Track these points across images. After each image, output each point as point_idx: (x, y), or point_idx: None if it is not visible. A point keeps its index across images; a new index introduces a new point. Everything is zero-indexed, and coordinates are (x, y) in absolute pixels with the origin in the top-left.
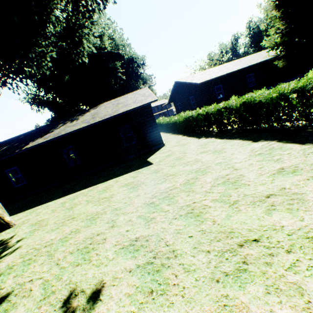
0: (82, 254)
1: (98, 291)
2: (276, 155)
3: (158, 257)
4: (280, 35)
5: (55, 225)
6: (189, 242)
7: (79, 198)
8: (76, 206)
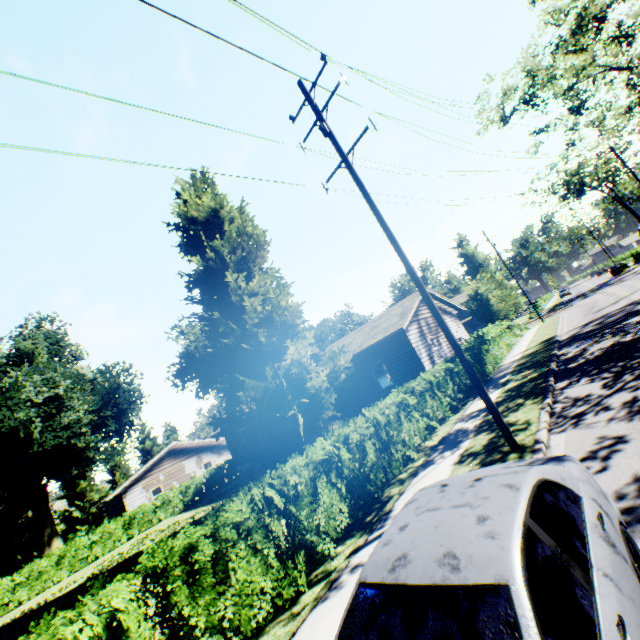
0: None
1: None
2: None
3: None
4: None
5: None
6: None
7: None
8: None
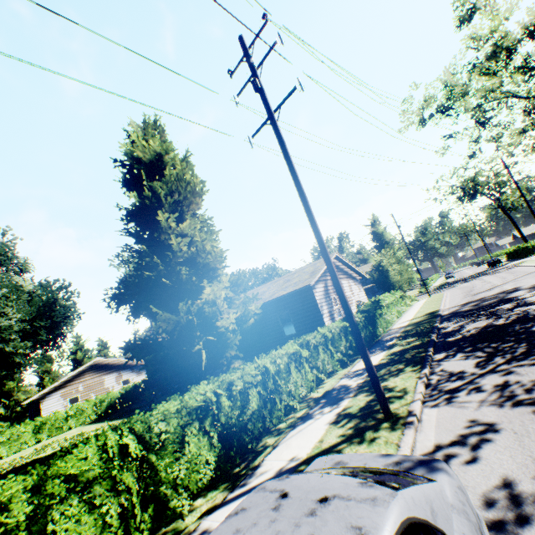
0: None
1: None
2: None
3: None
4: None
5: None
6: None
7: None
8: None
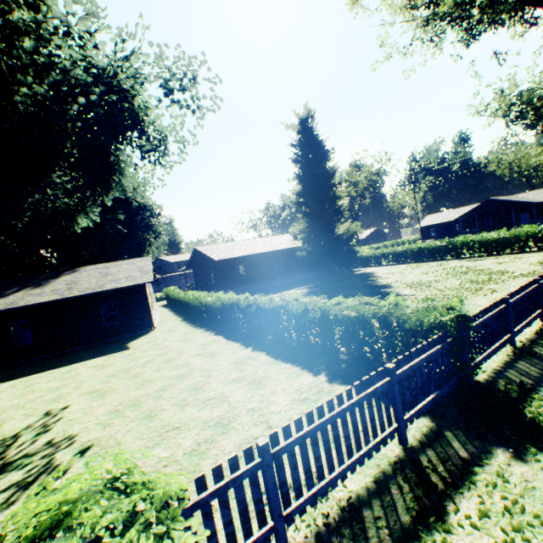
0: (53, 401)
1: (67, 406)
2: (209, 345)
3: (106, 392)
4: (303, 228)
5: (14, 397)
6: (125, 385)
7: (36, 379)
8: (35, 385)
